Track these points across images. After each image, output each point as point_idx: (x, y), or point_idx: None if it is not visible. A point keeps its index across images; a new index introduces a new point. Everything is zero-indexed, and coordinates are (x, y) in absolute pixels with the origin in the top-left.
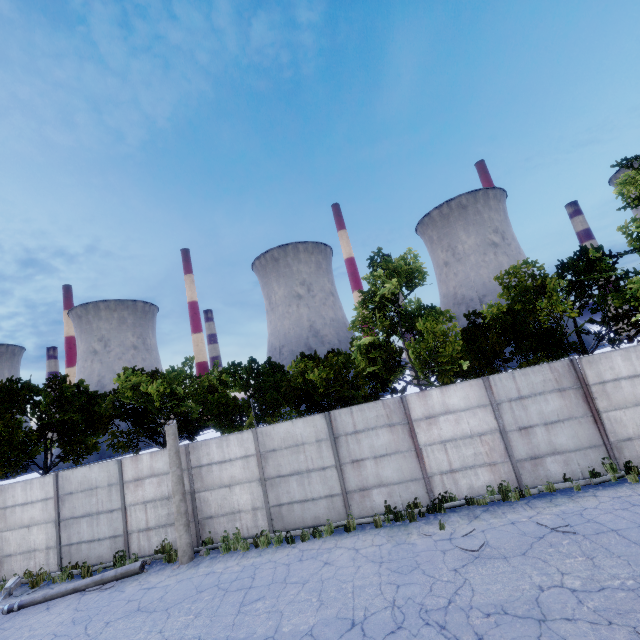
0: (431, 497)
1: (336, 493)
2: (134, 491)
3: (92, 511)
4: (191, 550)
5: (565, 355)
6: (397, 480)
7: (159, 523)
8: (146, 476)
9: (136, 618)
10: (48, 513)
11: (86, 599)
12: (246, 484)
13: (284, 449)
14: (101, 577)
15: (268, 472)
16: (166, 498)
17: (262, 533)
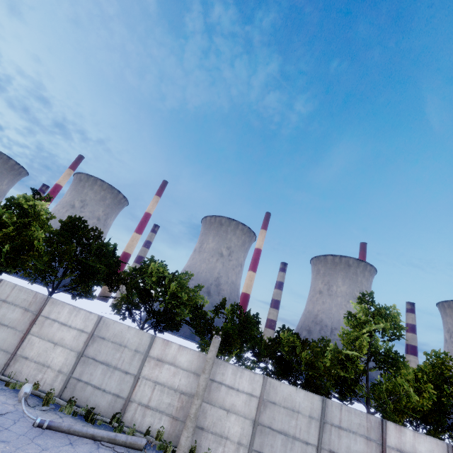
0: None
1: None
2: (152, 367)
3: (111, 363)
4: None
5: None
6: None
7: (158, 407)
8: (167, 361)
9: None
10: (77, 343)
11: None
12: (241, 417)
13: (282, 407)
14: (115, 436)
15: (262, 418)
16: (174, 389)
17: None
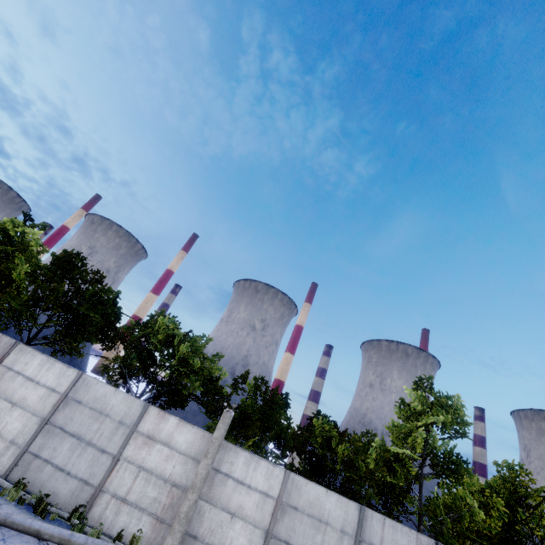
0: None
1: None
2: (139, 447)
3: (85, 436)
4: None
5: None
6: None
7: (139, 502)
8: (160, 440)
9: None
10: (43, 405)
11: None
12: (250, 525)
13: (306, 515)
14: (70, 536)
15: (278, 529)
16: (164, 479)
17: None
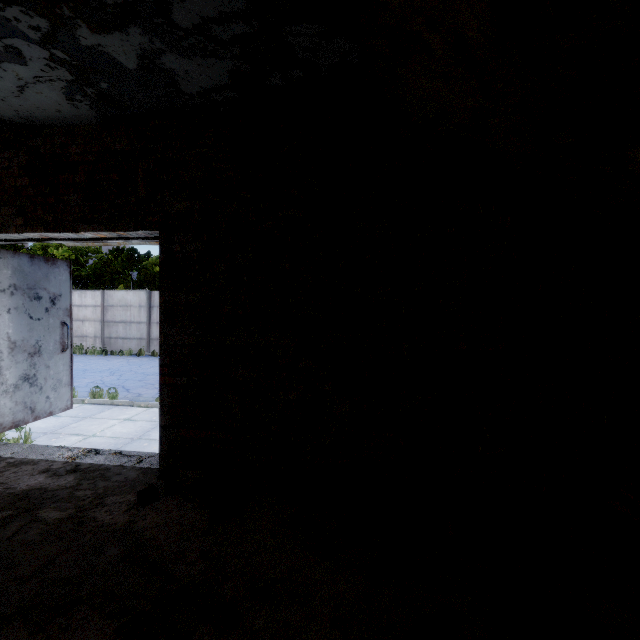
0: None
1: (144, 338)
2: None
3: None
4: None
5: None
6: None
7: None
8: None
9: None
10: None
11: None
12: (93, 322)
13: (119, 307)
14: None
15: (107, 318)
16: None
17: (92, 348)
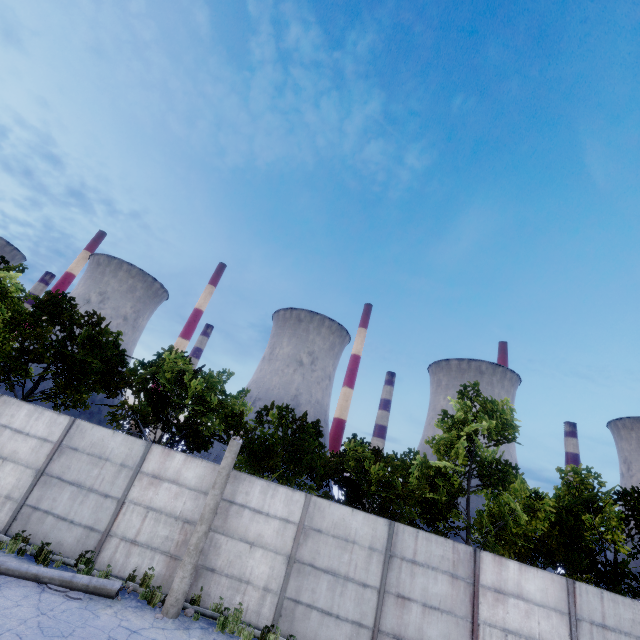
0: None
1: (366, 624)
2: (145, 487)
3: (85, 483)
4: (183, 602)
5: (625, 595)
6: None
7: (151, 542)
8: (168, 478)
9: None
10: (36, 456)
11: (49, 599)
12: (271, 553)
13: (331, 536)
14: (71, 577)
15: (302, 553)
16: (175, 517)
17: (272, 629)
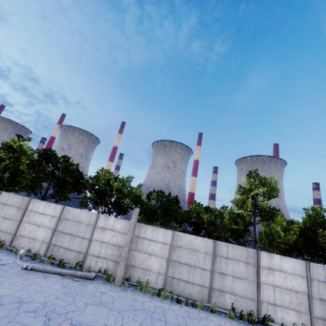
0: (259, 314)
1: (206, 286)
2: (99, 233)
3: (73, 233)
4: (122, 280)
5: None
6: (242, 295)
7: (105, 256)
8: (108, 229)
9: (103, 309)
10: (51, 224)
11: (66, 282)
12: (159, 258)
13: (186, 249)
14: (74, 272)
15: (173, 257)
16: (114, 245)
17: (163, 289)
